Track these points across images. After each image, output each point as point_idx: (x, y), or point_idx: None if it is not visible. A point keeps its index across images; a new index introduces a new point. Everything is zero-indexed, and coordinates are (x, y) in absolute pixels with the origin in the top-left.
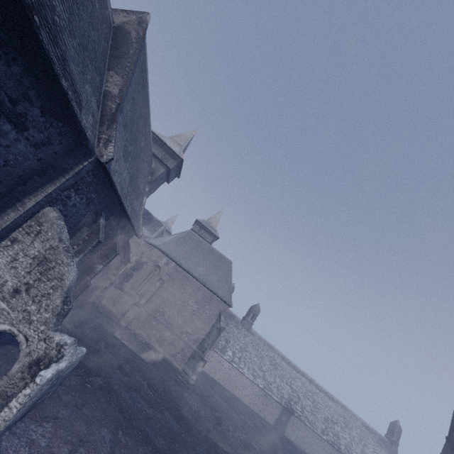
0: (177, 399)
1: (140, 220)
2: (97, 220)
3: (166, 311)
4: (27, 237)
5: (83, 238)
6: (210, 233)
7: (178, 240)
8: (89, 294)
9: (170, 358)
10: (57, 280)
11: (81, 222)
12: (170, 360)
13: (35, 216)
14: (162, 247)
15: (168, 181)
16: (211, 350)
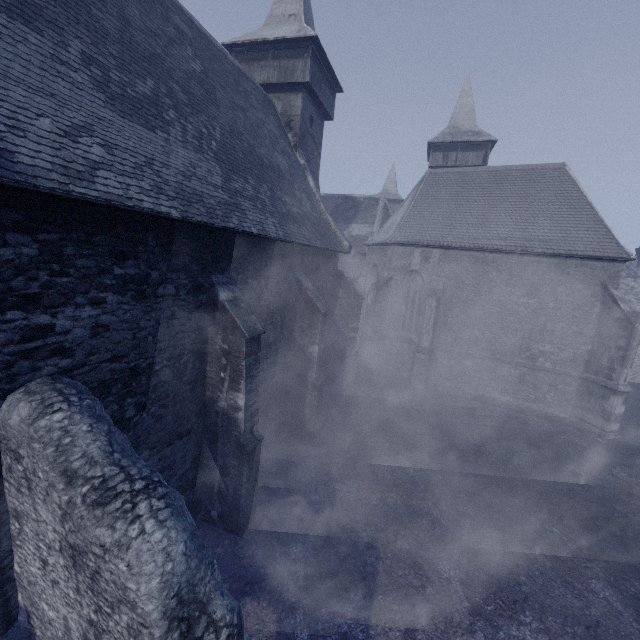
0: (617, 506)
1: (329, 222)
2: (216, 302)
3: (476, 336)
4: (24, 499)
5: (221, 351)
6: (470, 147)
7: (417, 205)
8: (340, 374)
9: (535, 406)
10: (125, 607)
11: (185, 330)
12: (537, 409)
13: (1, 440)
14: (399, 236)
15: (328, 116)
16: (626, 369)
